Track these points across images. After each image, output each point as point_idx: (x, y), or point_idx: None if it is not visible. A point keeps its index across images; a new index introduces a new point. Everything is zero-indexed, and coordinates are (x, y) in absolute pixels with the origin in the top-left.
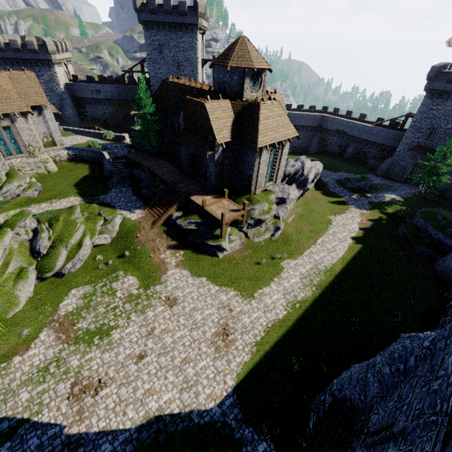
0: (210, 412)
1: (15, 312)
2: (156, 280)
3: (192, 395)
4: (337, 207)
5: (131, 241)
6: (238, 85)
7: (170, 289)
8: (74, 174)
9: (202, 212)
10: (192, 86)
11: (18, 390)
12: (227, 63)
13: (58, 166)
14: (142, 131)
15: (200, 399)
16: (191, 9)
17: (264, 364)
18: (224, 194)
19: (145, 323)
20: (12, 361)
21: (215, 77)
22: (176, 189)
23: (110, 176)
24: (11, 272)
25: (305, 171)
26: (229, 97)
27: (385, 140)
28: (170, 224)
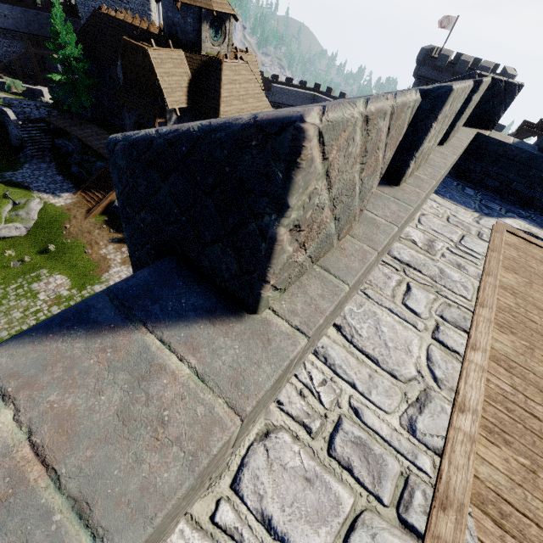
0: None
1: None
2: (95, 279)
3: None
4: None
5: (56, 233)
6: (194, 31)
7: None
8: None
9: None
10: (135, 25)
11: None
12: None
13: None
14: (66, 83)
15: None
16: None
17: None
18: None
19: None
20: None
21: (163, 15)
22: None
23: (20, 146)
24: None
25: None
26: (184, 48)
27: None
28: (113, 212)
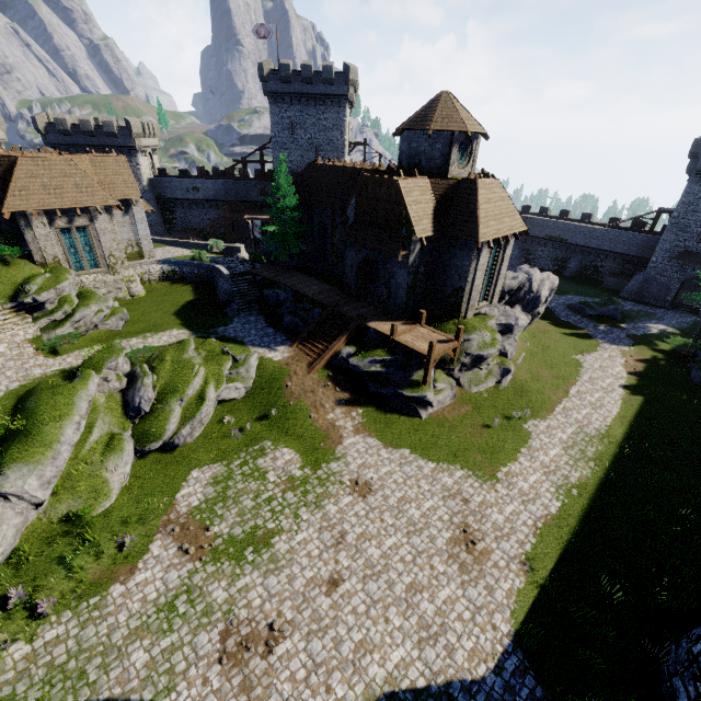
0: (484, 685)
1: (104, 508)
2: (328, 453)
3: (441, 651)
4: (581, 343)
5: (277, 394)
6: (441, 156)
7: (355, 467)
8: (171, 298)
9: (389, 345)
10: (358, 167)
11: (127, 647)
12: (427, 125)
13: (145, 288)
14: (275, 234)
15: (459, 659)
16: (339, 76)
17: (552, 592)
18: (421, 318)
19: (327, 523)
20: (108, 593)
21: (402, 148)
22: (341, 314)
23: (227, 300)
24: (97, 440)
25: (534, 285)
26: (427, 175)
27: (628, 247)
28: (336, 366)
